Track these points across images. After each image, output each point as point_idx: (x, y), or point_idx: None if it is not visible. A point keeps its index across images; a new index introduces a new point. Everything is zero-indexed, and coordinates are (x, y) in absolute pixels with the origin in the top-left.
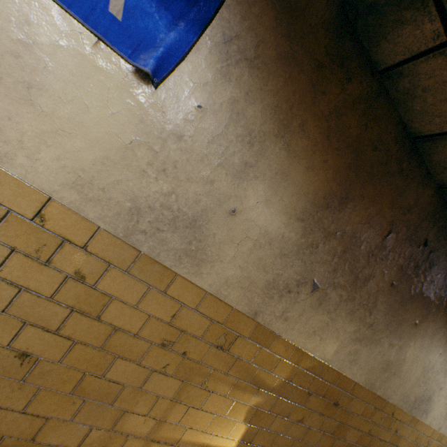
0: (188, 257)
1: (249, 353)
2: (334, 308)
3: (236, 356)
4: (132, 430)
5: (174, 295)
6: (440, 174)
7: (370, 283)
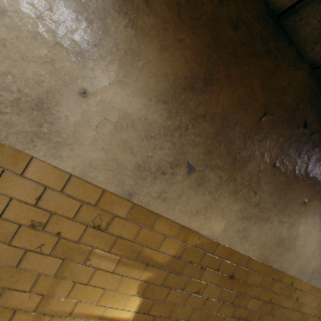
0: (41, 140)
1: (131, 233)
2: (215, 189)
3: (117, 235)
4: (18, 305)
5: (34, 177)
6: (311, 52)
7: (250, 164)
